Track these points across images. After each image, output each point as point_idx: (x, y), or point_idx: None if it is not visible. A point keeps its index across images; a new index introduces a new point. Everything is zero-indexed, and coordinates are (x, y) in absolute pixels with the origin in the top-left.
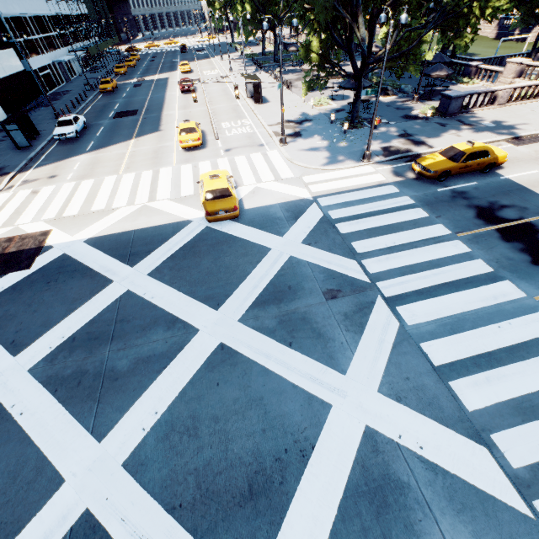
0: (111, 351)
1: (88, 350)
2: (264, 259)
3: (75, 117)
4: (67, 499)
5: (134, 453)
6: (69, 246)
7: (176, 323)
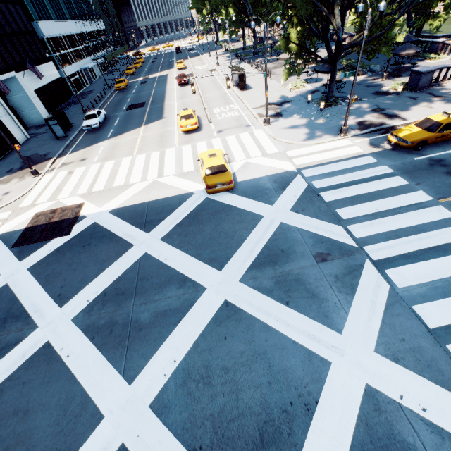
0: (135, 305)
1: (116, 304)
2: (258, 226)
3: (98, 111)
4: (107, 433)
5: (158, 396)
6: (98, 216)
7: (186, 282)
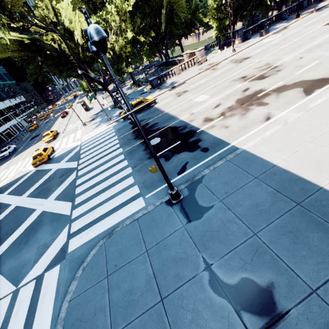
0: None
1: None
2: (48, 173)
3: (9, 147)
4: None
5: None
6: None
7: (6, 206)
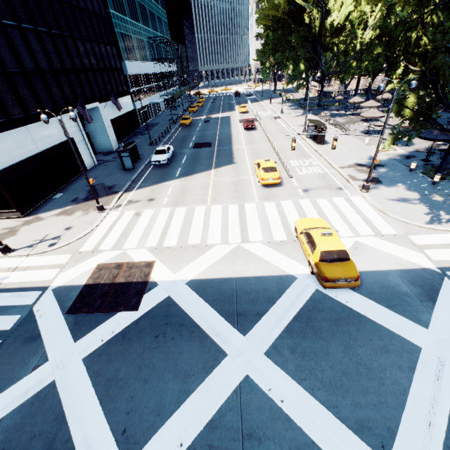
0: None
1: None
2: (419, 367)
3: (168, 147)
4: None
5: None
6: (173, 286)
7: None
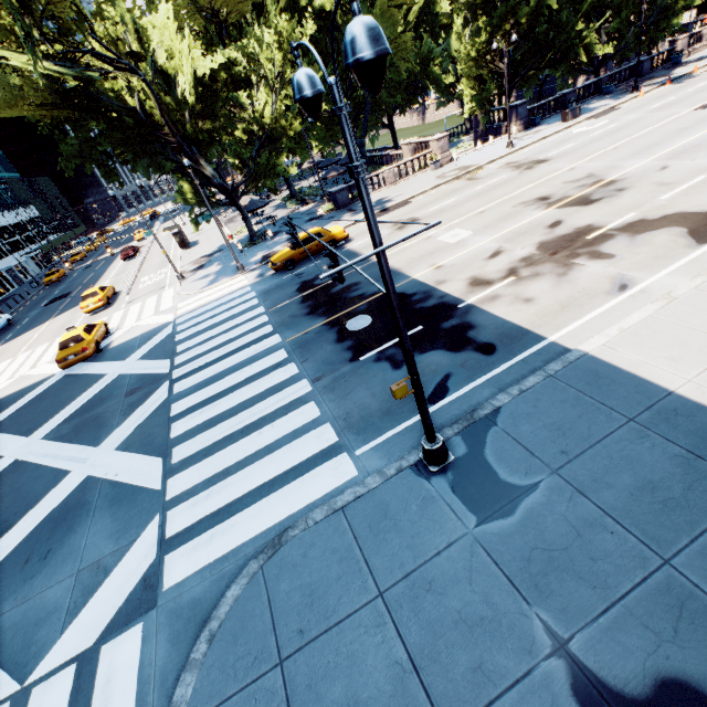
0: None
1: None
2: (96, 384)
3: None
4: None
5: None
6: None
7: None
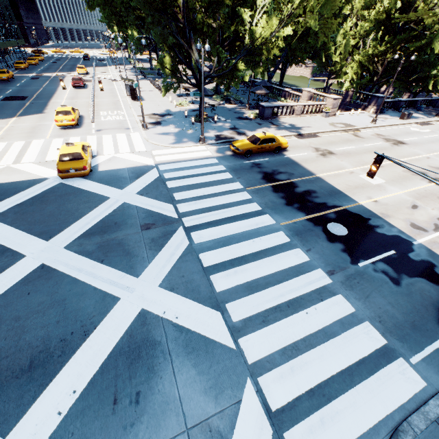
0: None
1: None
2: (102, 205)
3: None
4: None
5: None
6: None
7: (5, 252)
